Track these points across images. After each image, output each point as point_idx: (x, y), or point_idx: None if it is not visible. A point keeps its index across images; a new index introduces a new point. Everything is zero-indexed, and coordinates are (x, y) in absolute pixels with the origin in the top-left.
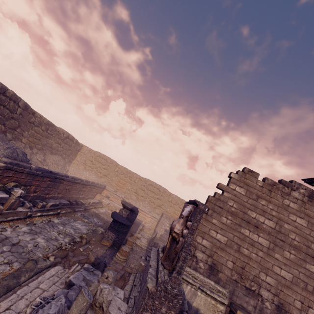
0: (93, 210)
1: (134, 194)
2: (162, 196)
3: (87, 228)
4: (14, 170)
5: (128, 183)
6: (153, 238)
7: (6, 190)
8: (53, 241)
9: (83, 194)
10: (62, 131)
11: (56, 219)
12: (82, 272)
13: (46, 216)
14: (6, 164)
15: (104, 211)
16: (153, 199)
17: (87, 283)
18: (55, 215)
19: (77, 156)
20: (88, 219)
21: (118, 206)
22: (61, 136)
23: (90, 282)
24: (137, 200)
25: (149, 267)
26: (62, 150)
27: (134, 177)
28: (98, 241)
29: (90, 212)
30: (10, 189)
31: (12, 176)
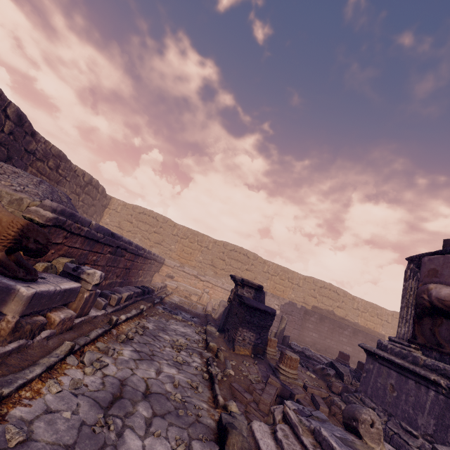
0: (167, 299)
1: (209, 268)
2: (253, 265)
3: (193, 330)
4: (67, 229)
5: (198, 252)
6: (283, 329)
7: (65, 273)
8: (185, 367)
9: (141, 275)
10: (81, 170)
11: (145, 322)
12: (314, 424)
13: (131, 320)
14: (55, 214)
15: (177, 299)
16: (240, 272)
17: (351, 448)
18: (138, 316)
19: (104, 216)
20: (176, 314)
21: (193, 289)
22: (79, 179)
23: (350, 443)
24: (216, 276)
25: (449, 385)
26: (82, 206)
27: (205, 241)
28: (228, 349)
29: (167, 303)
30: (76, 269)
31: (60, 244)
